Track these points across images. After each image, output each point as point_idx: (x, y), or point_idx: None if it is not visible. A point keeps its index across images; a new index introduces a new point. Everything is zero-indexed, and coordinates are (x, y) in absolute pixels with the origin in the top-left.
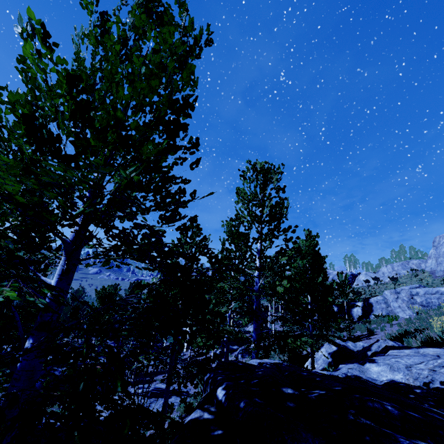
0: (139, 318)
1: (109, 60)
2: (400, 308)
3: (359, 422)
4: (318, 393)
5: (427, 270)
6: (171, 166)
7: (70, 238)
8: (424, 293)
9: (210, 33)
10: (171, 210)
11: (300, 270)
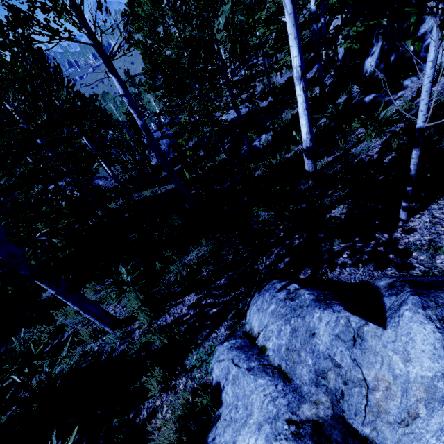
0: None
1: None
2: None
3: None
4: None
5: None
6: None
7: None
8: None
9: None
10: None
11: None
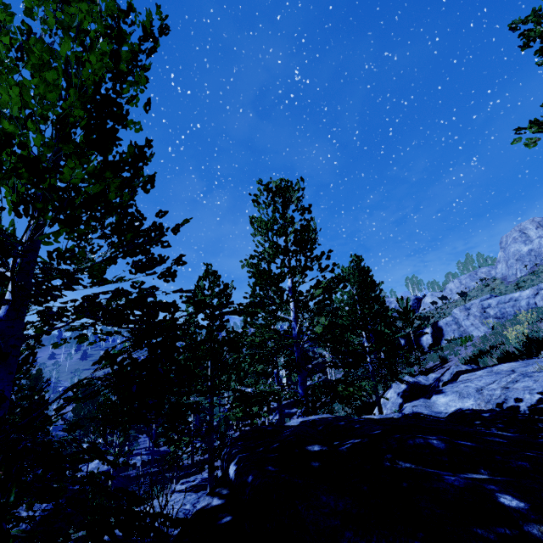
0: (85, 397)
1: (2, 61)
2: (473, 326)
3: (396, 467)
4: (352, 442)
5: (498, 276)
6: (130, 196)
7: (2, 312)
8: (496, 303)
9: (164, 18)
10: (140, 252)
11: (347, 303)
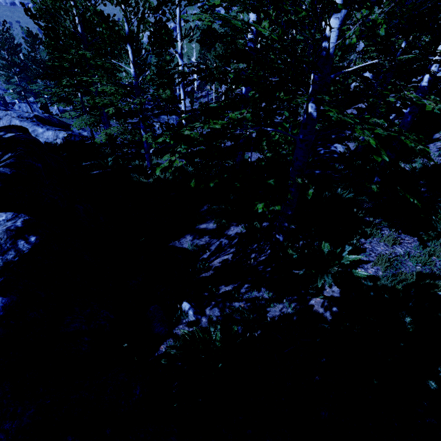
0: None
1: None
2: None
3: None
4: None
5: None
6: None
7: None
8: None
9: None
10: None
11: None
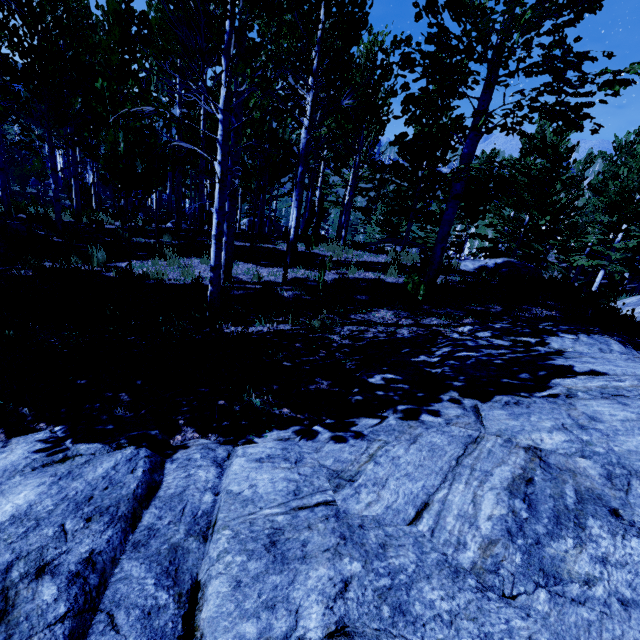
0: None
1: None
2: None
3: None
4: None
5: None
6: None
7: None
8: None
9: None
10: None
11: None
